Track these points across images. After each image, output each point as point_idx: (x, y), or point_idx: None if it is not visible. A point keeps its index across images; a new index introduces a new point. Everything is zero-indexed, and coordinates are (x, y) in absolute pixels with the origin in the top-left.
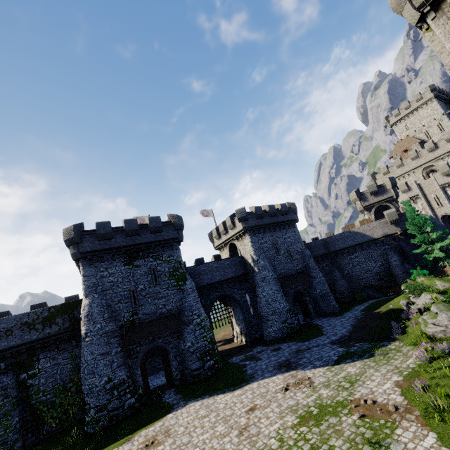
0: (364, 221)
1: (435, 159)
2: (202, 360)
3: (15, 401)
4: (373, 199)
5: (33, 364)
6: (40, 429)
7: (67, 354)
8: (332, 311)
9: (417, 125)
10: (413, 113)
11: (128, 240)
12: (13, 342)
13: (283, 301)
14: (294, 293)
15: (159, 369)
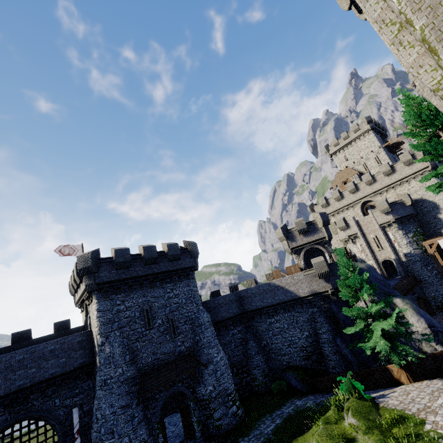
0: (291, 268)
1: (373, 193)
2: None
3: None
4: (302, 239)
5: None
6: None
7: None
8: (229, 426)
9: (355, 156)
10: (352, 144)
11: None
12: None
13: (131, 429)
14: (165, 399)
15: None
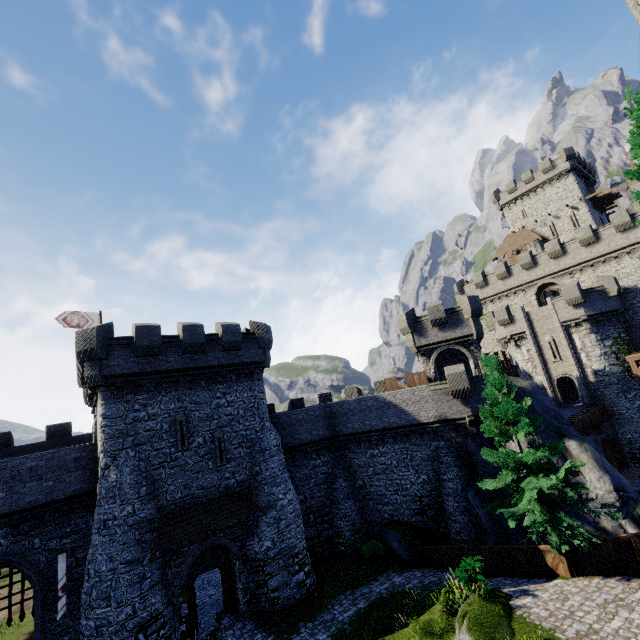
0: (414, 377)
1: (560, 272)
2: None
3: None
4: (437, 334)
5: None
6: None
7: None
8: (289, 600)
9: (540, 212)
10: (537, 191)
11: None
12: None
13: (137, 595)
14: (197, 555)
15: None
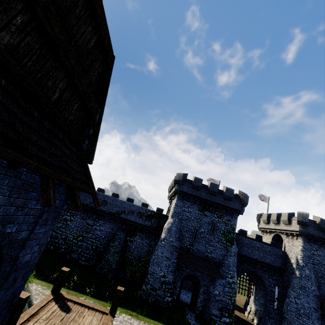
0: None
1: None
2: (221, 312)
3: (121, 249)
4: None
5: (133, 235)
6: (122, 271)
7: (148, 241)
8: None
9: None
10: None
11: (207, 196)
12: (132, 218)
13: (318, 324)
14: None
15: (183, 287)
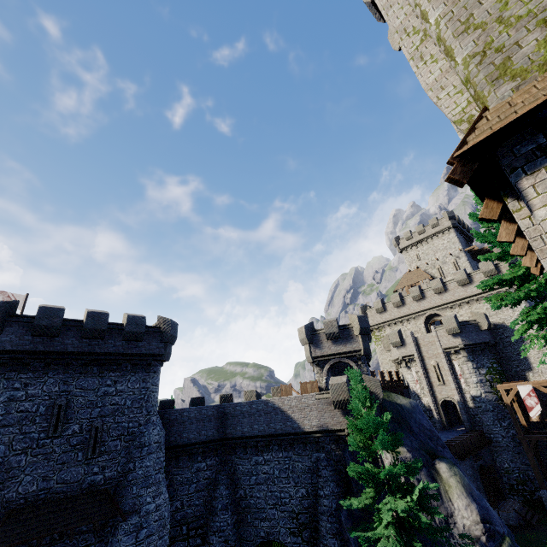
0: (308, 385)
1: (443, 305)
2: None
3: None
4: (330, 347)
5: None
6: None
7: None
8: None
9: (430, 257)
10: (428, 241)
11: None
12: None
13: None
14: None
15: None
